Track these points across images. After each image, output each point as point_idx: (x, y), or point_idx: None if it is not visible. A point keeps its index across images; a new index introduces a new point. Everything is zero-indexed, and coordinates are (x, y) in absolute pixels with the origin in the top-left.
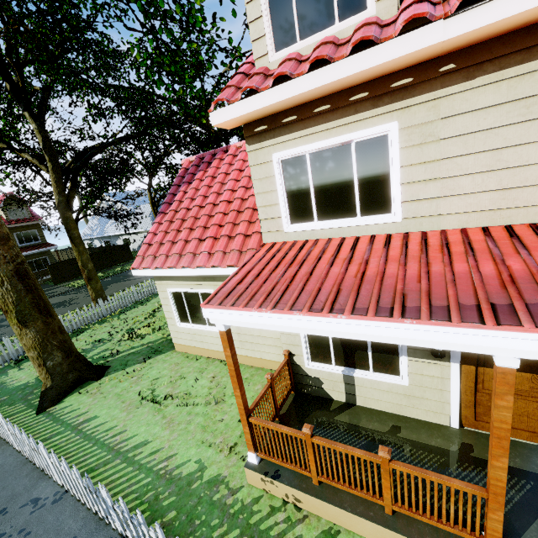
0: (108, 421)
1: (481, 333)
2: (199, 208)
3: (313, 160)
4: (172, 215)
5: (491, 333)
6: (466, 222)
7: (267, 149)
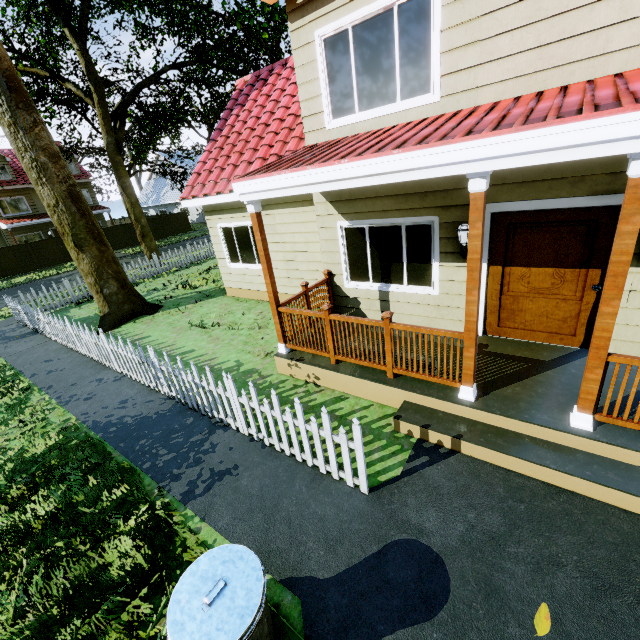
0: (160, 339)
1: (450, 149)
2: (251, 131)
3: (355, 36)
4: (223, 141)
5: (457, 147)
6: (502, 93)
7: (310, 26)
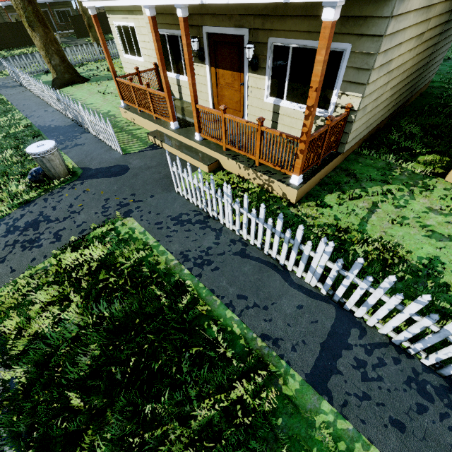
0: (80, 96)
1: None
2: None
3: None
4: None
5: None
6: None
7: None
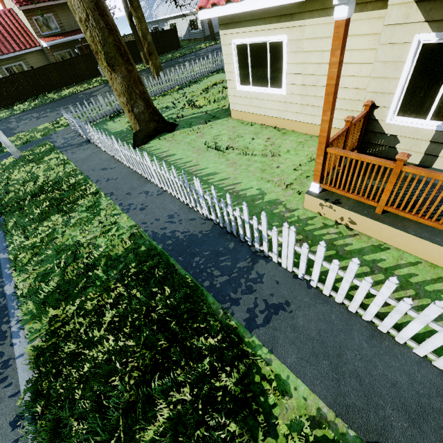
0: (184, 158)
1: None
2: None
3: None
4: None
5: None
6: None
7: None
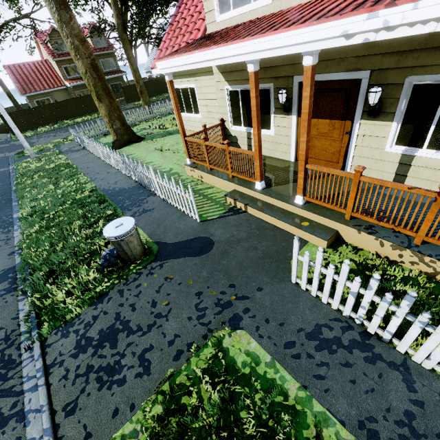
0: (139, 155)
1: (234, 47)
2: (191, 18)
3: None
4: (176, 25)
5: (236, 46)
6: None
7: None
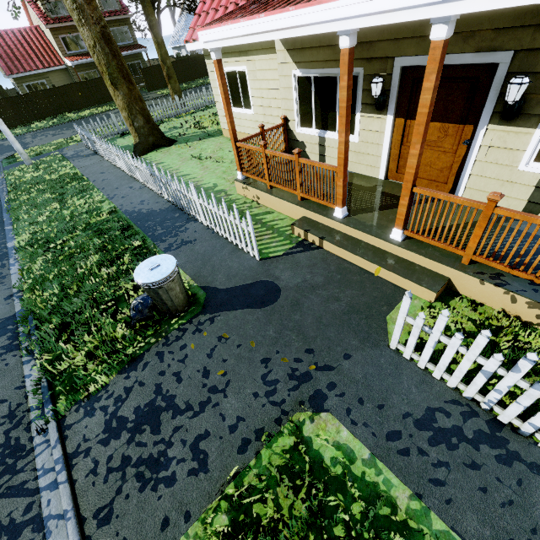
0: (171, 165)
1: (322, 8)
2: None
3: None
4: None
5: (326, 7)
6: None
7: None
